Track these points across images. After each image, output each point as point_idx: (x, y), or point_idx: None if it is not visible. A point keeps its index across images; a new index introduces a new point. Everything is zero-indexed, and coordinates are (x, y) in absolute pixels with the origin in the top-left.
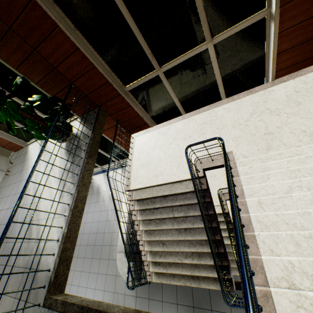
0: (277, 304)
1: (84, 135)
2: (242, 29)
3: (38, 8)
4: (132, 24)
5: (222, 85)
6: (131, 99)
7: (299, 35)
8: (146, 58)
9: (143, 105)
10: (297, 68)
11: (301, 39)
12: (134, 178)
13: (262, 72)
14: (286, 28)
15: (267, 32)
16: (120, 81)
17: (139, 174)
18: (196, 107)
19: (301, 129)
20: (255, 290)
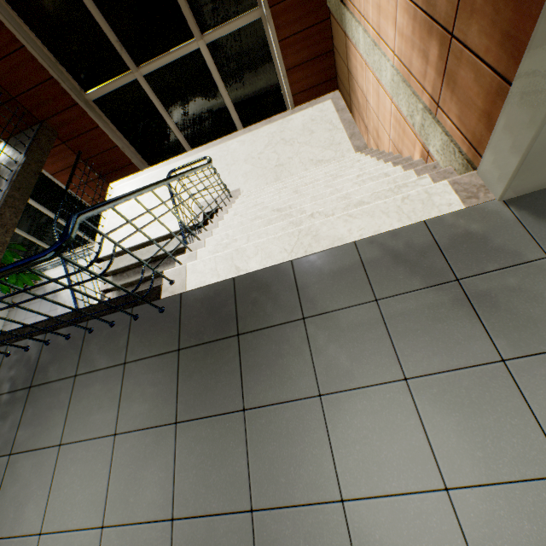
0: (199, 258)
1: (10, 162)
2: (237, 29)
3: None
4: None
5: (234, 108)
6: (99, 115)
7: (303, 49)
8: (113, 48)
9: (123, 131)
10: (315, 94)
11: (307, 55)
12: (108, 241)
13: (280, 95)
14: (286, 36)
15: (269, 39)
16: (74, 81)
17: (116, 235)
18: (207, 142)
19: (310, 158)
20: (185, 256)
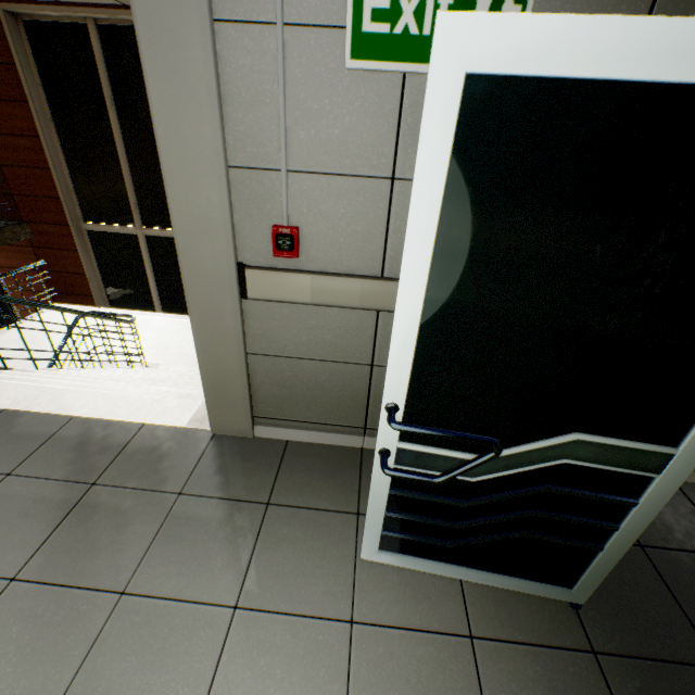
0: None
1: None
2: None
3: (16, 75)
4: (124, 161)
5: None
6: (85, 242)
7: None
8: (130, 206)
9: (102, 265)
10: None
11: None
12: None
13: None
14: None
15: None
16: (80, 210)
17: None
18: (181, 313)
19: None
20: None
